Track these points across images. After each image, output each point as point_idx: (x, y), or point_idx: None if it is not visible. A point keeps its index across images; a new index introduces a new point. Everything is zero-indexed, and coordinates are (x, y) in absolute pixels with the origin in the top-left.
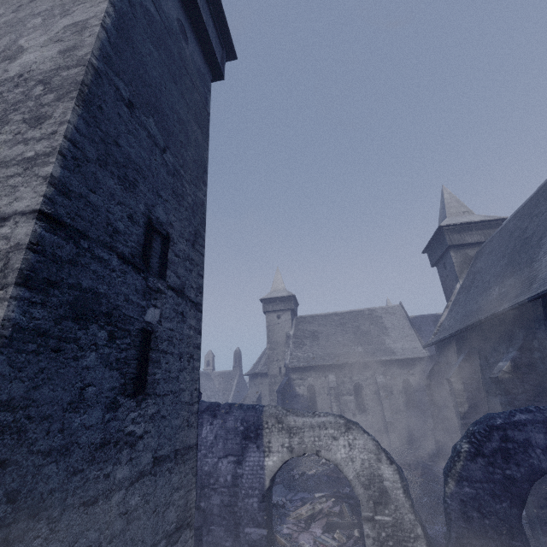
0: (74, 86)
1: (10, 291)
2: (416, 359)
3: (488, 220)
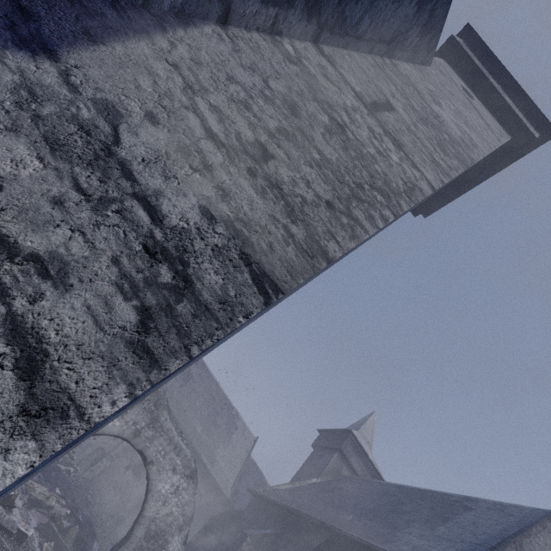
0: (466, 164)
1: (413, 205)
2: (218, 489)
3: (375, 466)
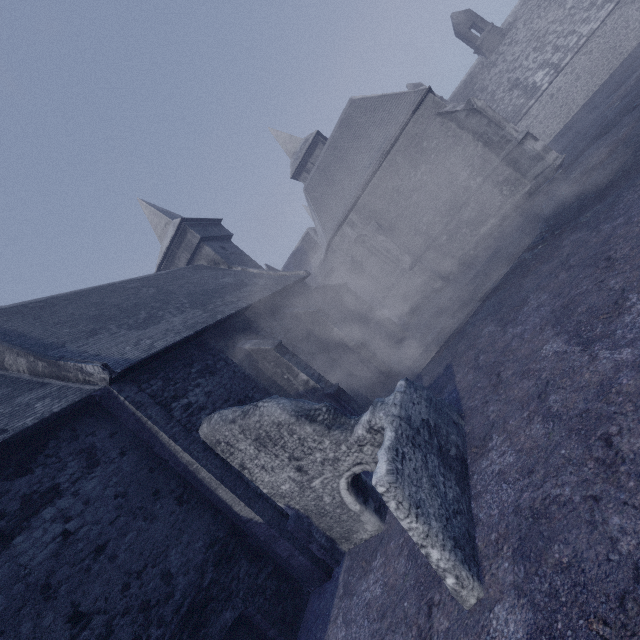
0: None
1: None
2: None
3: (173, 235)
